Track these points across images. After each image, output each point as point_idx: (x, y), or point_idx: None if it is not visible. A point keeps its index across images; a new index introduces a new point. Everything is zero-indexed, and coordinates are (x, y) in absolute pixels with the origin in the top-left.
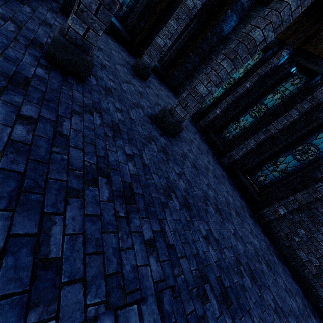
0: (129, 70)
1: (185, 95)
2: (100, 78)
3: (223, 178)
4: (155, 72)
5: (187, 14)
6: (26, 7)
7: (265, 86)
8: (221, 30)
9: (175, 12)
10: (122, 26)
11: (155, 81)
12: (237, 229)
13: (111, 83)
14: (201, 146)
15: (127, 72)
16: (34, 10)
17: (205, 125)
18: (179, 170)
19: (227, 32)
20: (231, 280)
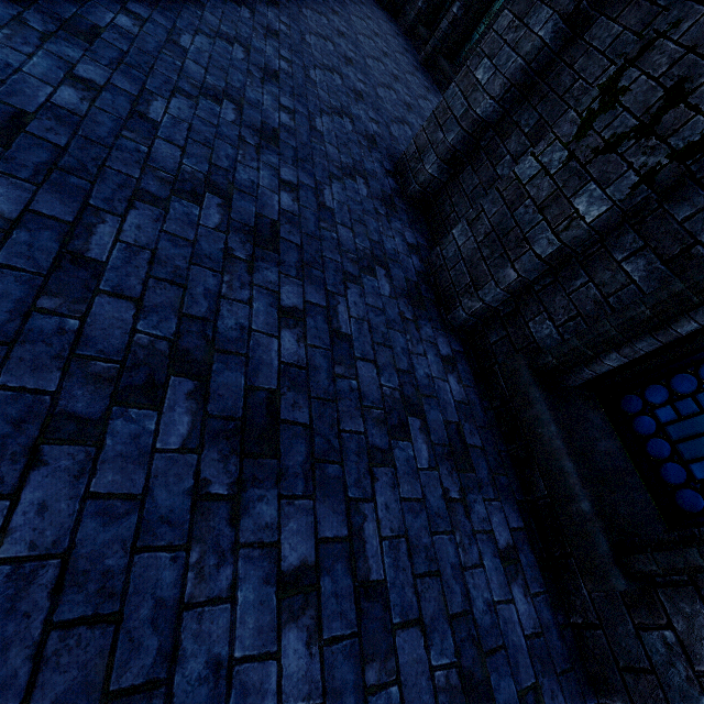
0: None
1: None
2: None
3: (422, 97)
4: None
5: None
6: None
7: None
8: None
9: None
10: None
11: None
12: (379, 92)
13: None
14: (400, 62)
15: None
16: None
17: (435, 52)
18: (291, 0)
19: None
20: (298, 49)
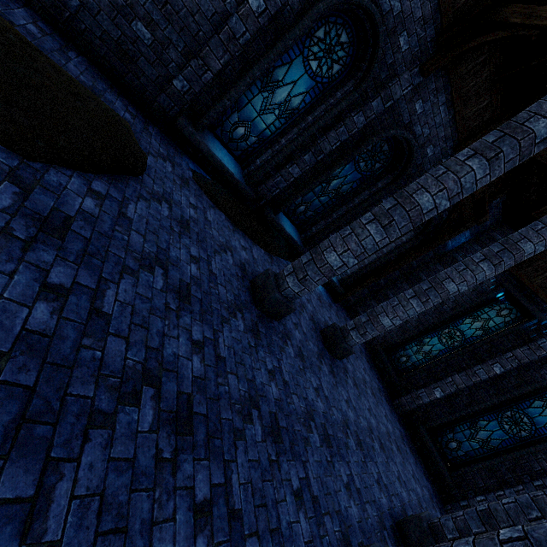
0: (325, 357)
1: (475, 528)
2: (348, 525)
3: None
4: (327, 286)
5: (441, 298)
6: (255, 420)
7: (531, 385)
8: (443, 245)
9: (421, 286)
10: (299, 232)
11: (334, 317)
12: None
13: (353, 506)
14: (423, 489)
15: (329, 374)
16: (259, 409)
17: (411, 409)
18: None
19: (452, 247)
20: None
